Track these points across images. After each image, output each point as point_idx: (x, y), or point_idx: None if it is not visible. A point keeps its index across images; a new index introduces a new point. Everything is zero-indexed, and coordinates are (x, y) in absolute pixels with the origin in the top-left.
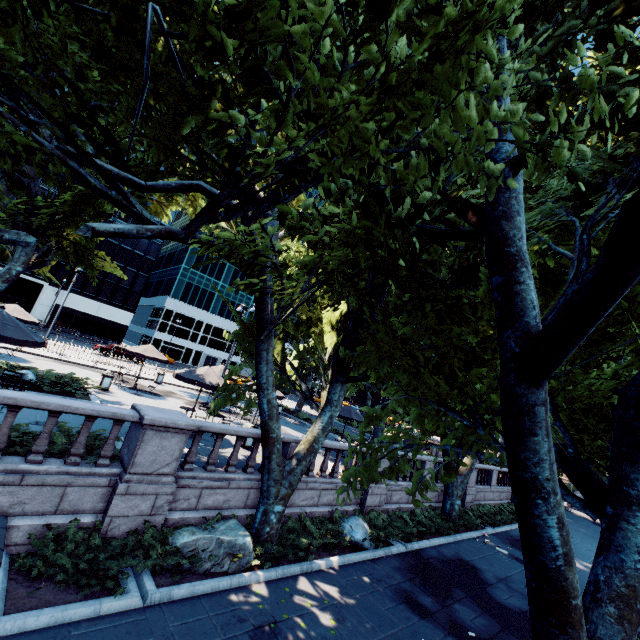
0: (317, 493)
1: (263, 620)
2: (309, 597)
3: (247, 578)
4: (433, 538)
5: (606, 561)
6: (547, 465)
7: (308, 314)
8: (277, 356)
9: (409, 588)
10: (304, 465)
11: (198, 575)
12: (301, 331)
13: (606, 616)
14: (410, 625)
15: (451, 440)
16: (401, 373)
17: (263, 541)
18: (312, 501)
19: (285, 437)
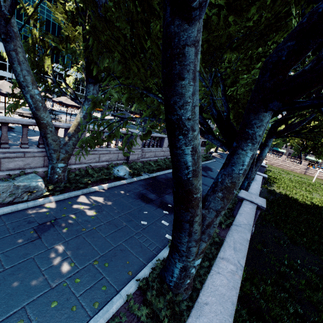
0: (97, 156)
1: (47, 220)
2: (83, 204)
3: (41, 201)
4: (165, 171)
5: (224, 171)
6: (190, 107)
7: (73, 34)
8: (48, 67)
9: (145, 192)
10: (74, 140)
11: (2, 205)
12: (63, 45)
13: (216, 198)
14: (139, 207)
15: (150, 111)
16: (118, 63)
17: (55, 182)
18: (95, 160)
19: (64, 125)
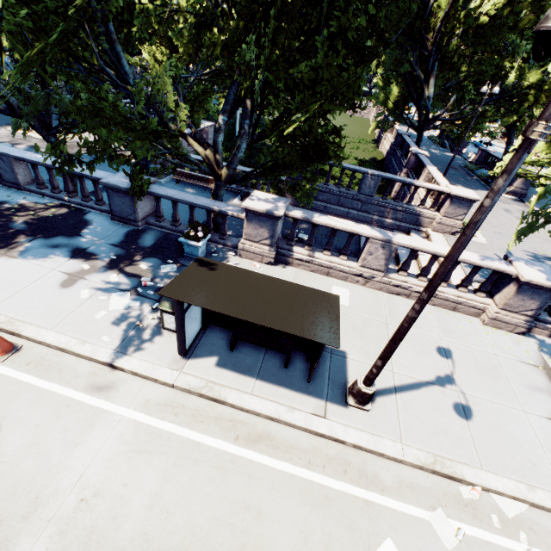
0: None
1: None
2: None
3: None
4: None
5: None
6: None
7: None
8: None
9: None
10: None
11: None
12: None
13: None
14: None
15: None
16: None
17: None
18: None
19: None
